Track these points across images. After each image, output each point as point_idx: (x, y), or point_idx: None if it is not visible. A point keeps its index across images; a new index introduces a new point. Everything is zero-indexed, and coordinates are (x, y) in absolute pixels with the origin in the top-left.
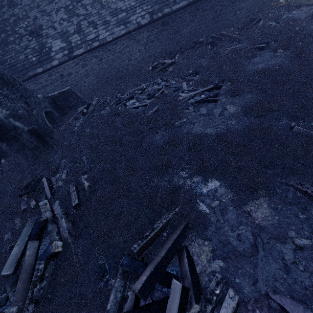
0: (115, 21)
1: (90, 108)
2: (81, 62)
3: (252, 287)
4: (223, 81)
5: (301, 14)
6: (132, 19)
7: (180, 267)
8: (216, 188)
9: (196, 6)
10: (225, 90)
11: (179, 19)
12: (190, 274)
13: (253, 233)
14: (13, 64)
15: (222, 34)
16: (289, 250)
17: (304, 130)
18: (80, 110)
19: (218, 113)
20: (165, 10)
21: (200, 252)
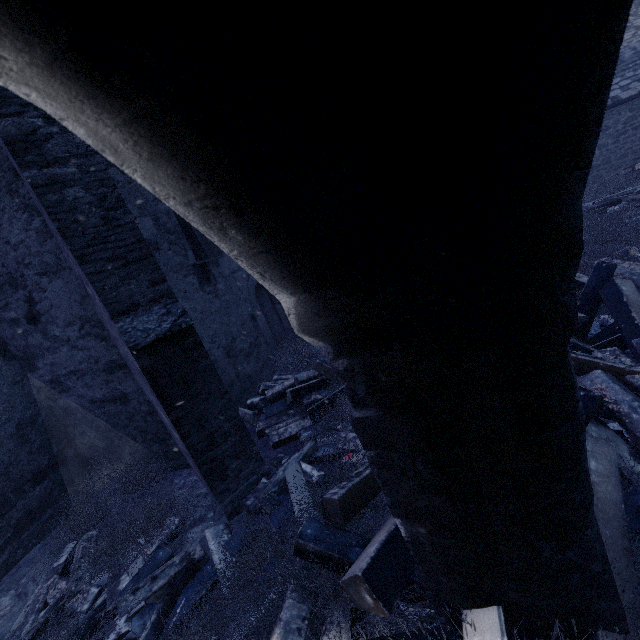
0: None
1: None
2: None
3: None
4: None
5: None
6: None
7: None
8: None
9: None
10: None
11: None
12: None
13: None
14: None
15: None
16: None
17: None
18: None
19: None
20: None
21: None
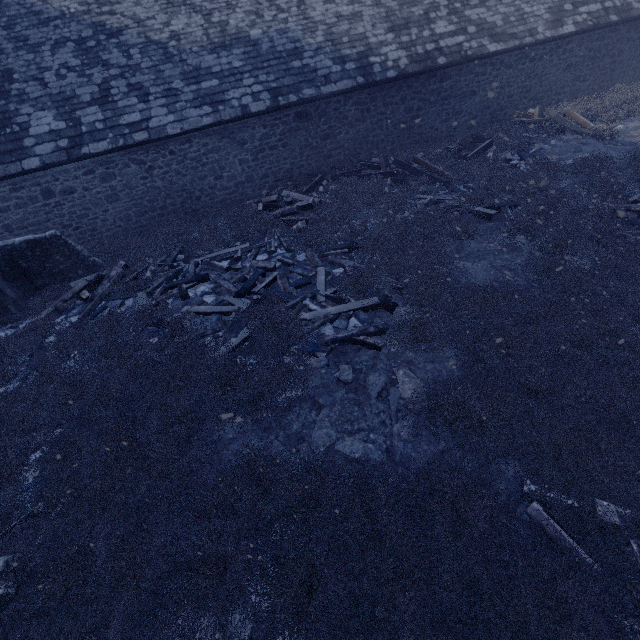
0: (193, 94)
1: (101, 286)
2: (101, 169)
3: None
4: (402, 289)
5: (566, 152)
6: (232, 96)
7: None
8: None
9: (372, 93)
10: (401, 318)
11: (334, 113)
12: None
13: None
14: None
15: (417, 161)
16: None
17: (550, 522)
18: (75, 289)
19: (378, 389)
20: (304, 91)
21: None
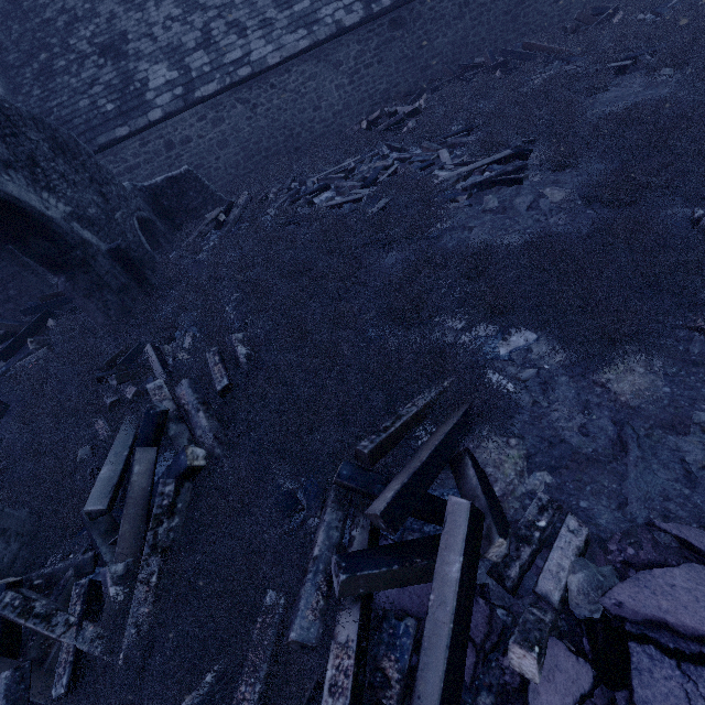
0: (287, 20)
1: (232, 214)
2: (212, 113)
3: (616, 514)
4: (534, 141)
5: None
6: (325, 14)
7: (458, 486)
8: (528, 345)
9: None
10: (539, 160)
11: (430, 14)
12: (483, 493)
13: (615, 419)
14: (67, 120)
15: (528, 46)
16: (695, 445)
17: None
18: (211, 217)
19: (526, 204)
20: None
21: (501, 458)
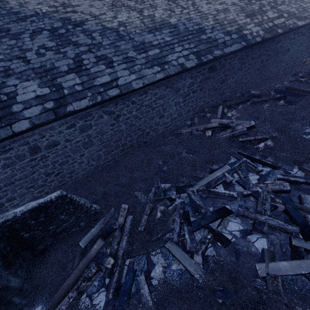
0: (144, 59)
1: (115, 240)
2: (81, 122)
3: None
4: None
5: None
6: (171, 58)
7: None
8: None
9: (247, 52)
10: None
11: (228, 66)
12: None
13: None
14: None
15: (290, 88)
16: None
17: None
18: (91, 253)
19: None
20: (215, 52)
21: None
